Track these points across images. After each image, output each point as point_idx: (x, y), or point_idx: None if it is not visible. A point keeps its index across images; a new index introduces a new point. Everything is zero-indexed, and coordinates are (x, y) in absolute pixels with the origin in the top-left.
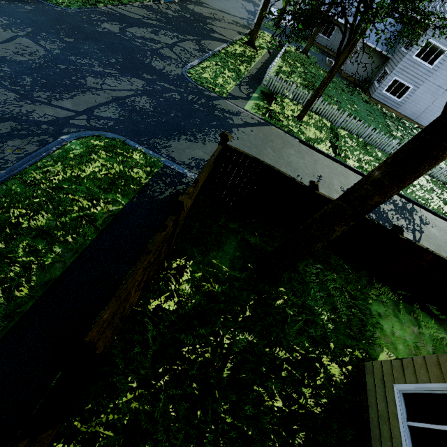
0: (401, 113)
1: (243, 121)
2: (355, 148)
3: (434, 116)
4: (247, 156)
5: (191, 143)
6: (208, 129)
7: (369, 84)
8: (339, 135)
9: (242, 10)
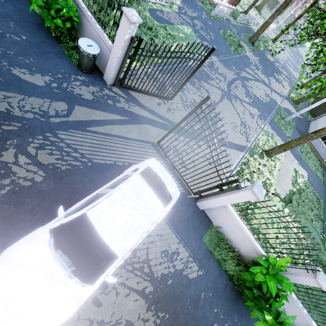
0: None
1: None
2: None
3: None
4: None
5: None
6: None
7: None
8: None
9: (304, 54)
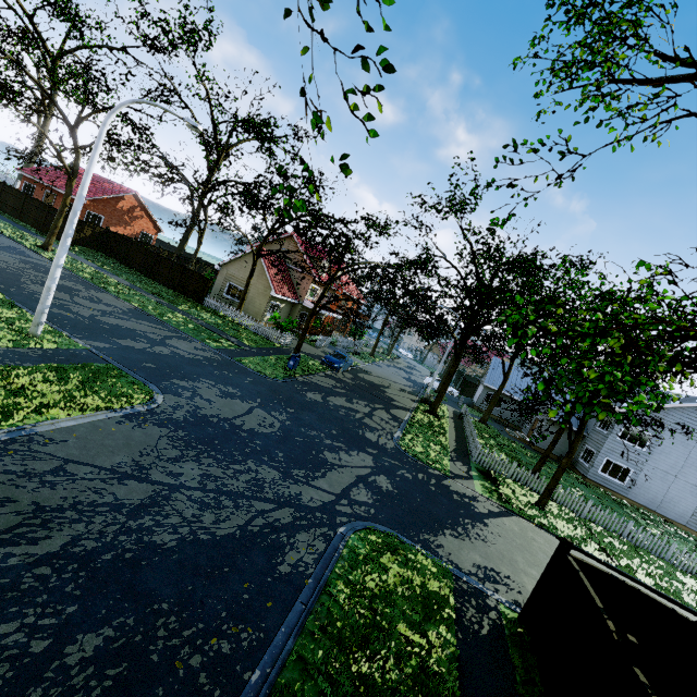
0: (634, 500)
1: (486, 508)
2: (628, 553)
3: (679, 507)
4: (601, 571)
5: (459, 541)
6: (462, 520)
7: (574, 462)
8: (594, 531)
9: (399, 377)
